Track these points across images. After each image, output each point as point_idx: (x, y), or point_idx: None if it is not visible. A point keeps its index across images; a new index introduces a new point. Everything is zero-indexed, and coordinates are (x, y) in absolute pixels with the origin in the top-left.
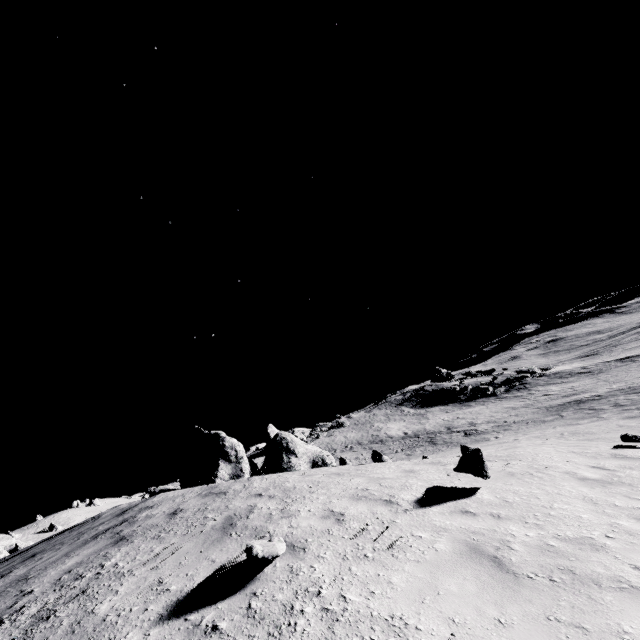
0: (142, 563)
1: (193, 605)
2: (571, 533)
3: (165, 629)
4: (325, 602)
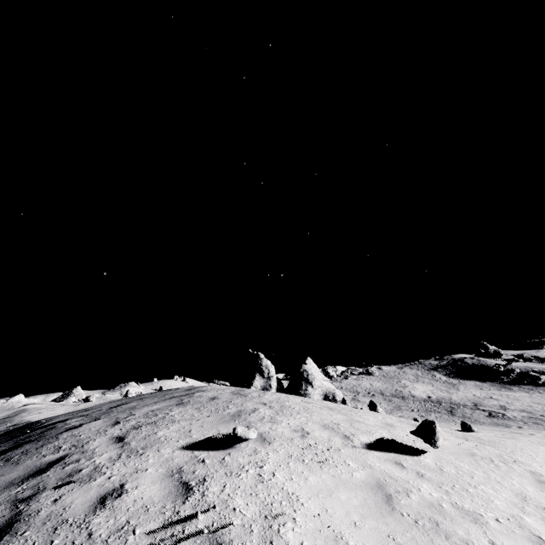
0: (185, 419)
1: (199, 447)
2: (468, 506)
3: (182, 452)
4: (262, 472)
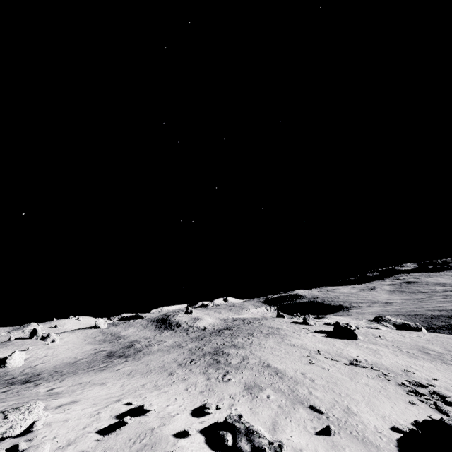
0: None
1: None
2: None
3: None
4: None
